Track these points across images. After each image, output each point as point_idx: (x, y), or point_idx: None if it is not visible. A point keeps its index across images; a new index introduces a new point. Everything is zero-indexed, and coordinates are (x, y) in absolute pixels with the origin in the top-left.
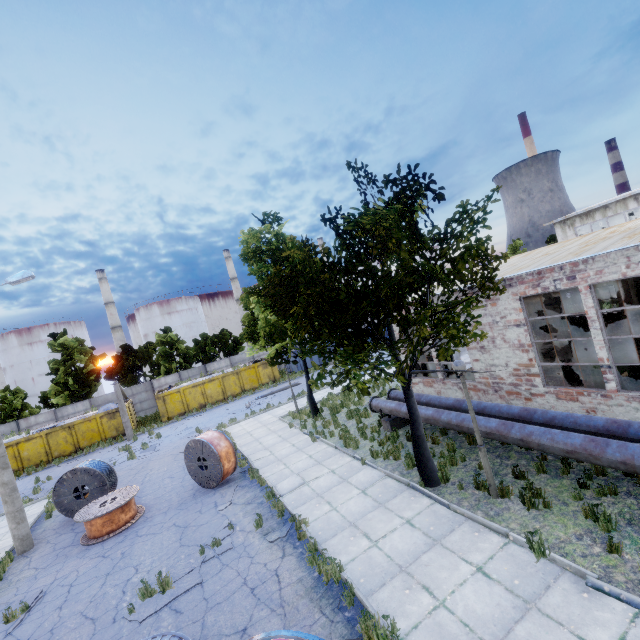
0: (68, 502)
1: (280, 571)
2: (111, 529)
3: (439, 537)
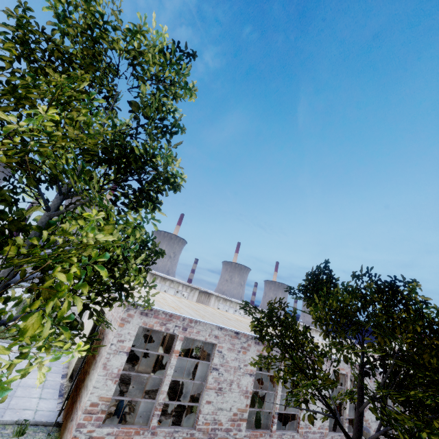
0: None
1: None
2: None
3: None
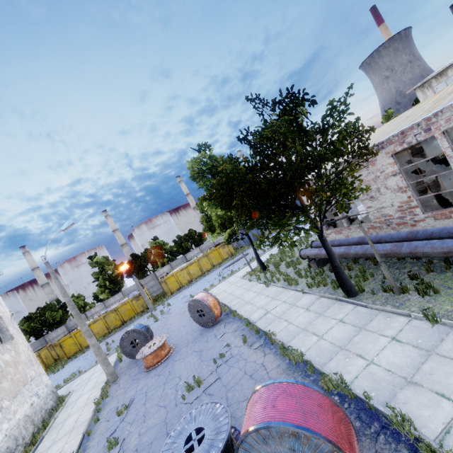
0: (129, 350)
1: (265, 363)
2: (158, 360)
3: (363, 325)
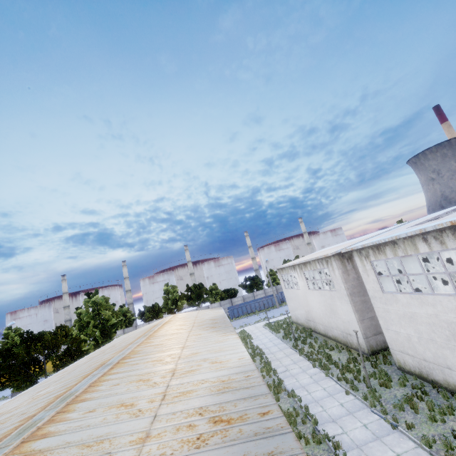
0: None
1: None
2: None
3: None
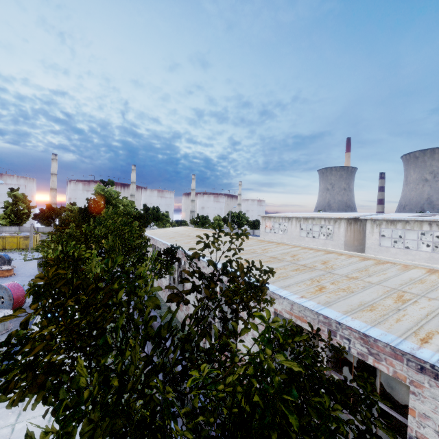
0: None
1: None
2: (1, 276)
3: None
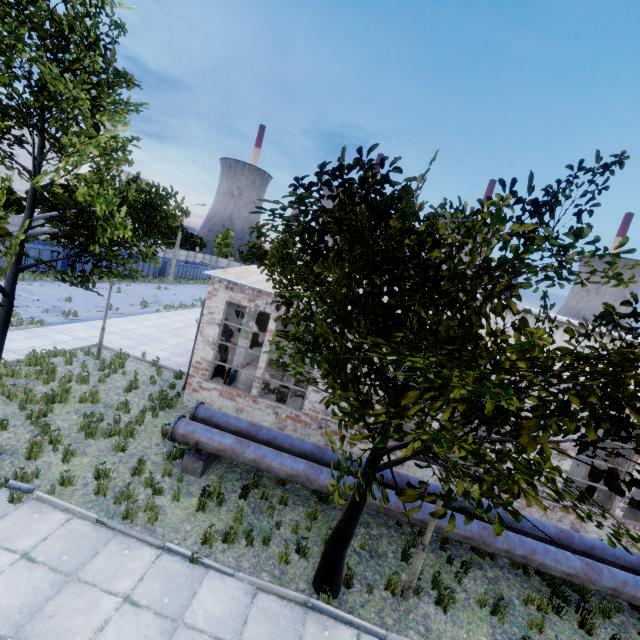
0: None
1: None
2: None
3: None
